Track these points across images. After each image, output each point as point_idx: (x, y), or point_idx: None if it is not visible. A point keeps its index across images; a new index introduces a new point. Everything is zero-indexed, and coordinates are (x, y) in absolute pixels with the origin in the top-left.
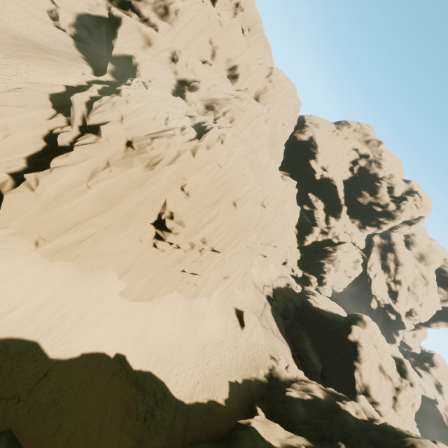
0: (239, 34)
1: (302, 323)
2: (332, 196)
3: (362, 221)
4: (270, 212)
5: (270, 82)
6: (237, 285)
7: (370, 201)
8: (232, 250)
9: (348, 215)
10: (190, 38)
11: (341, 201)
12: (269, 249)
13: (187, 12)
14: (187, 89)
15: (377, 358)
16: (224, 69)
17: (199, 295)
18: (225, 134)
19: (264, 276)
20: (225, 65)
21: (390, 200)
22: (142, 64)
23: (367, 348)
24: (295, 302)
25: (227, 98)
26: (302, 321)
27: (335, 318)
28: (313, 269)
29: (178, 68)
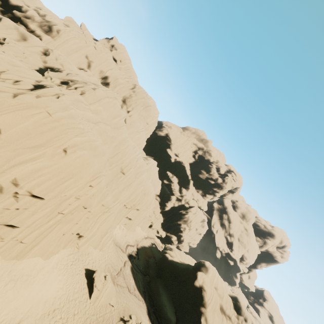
0: (110, 58)
1: (160, 277)
2: (183, 173)
3: (203, 191)
4: (129, 178)
5: (134, 92)
6: (93, 244)
7: (207, 176)
8: (75, 203)
9: (194, 186)
10: (69, 50)
11: (189, 177)
12: (132, 212)
13: (67, 33)
14: (50, 70)
15: (218, 299)
16: (98, 77)
17: (28, 254)
18: (66, 94)
19: (129, 237)
20: (99, 75)
21: (218, 176)
22: (5, 43)
23: (209, 291)
24: (156, 258)
25: (84, 81)
26: (161, 275)
27: (186, 267)
28: (173, 229)
29: (48, 59)
